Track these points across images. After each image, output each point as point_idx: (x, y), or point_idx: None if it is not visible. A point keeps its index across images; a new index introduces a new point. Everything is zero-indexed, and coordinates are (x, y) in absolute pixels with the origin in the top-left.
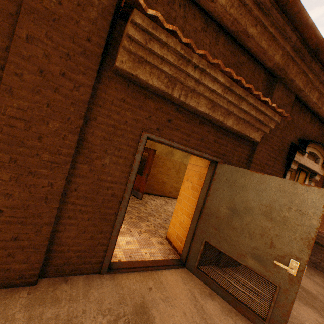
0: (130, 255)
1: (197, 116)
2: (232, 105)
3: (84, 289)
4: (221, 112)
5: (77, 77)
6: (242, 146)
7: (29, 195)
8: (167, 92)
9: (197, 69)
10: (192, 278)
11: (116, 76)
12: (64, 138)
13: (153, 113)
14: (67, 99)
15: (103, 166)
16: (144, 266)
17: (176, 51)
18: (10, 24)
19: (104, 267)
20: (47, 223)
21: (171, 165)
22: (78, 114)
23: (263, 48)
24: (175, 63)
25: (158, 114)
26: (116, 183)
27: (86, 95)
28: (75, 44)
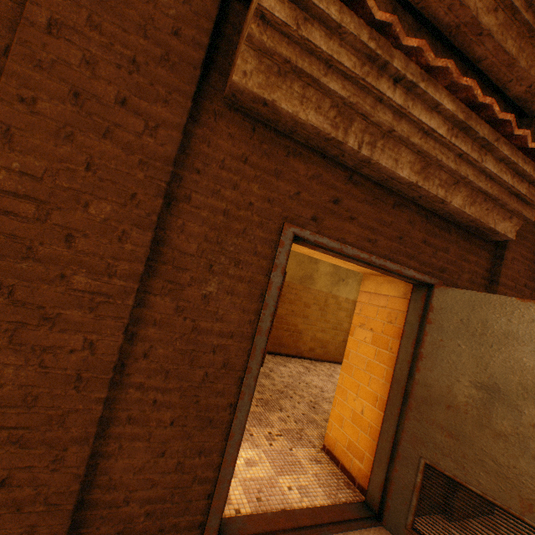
0: (259, 495)
1: (387, 192)
2: (463, 163)
3: None
4: (440, 180)
5: (152, 107)
6: (476, 250)
7: (38, 371)
8: (335, 139)
9: (398, 86)
10: None
11: (229, 110)
12: (122, 238)
13: (303, 185)
14: (130, 153)
15: (204, 299)
16: (293, 525)
17: (358, 45)
18: (17, 3)
19: None
20: (79, 439)
21: (311, 300)
22: (153, 185)
23: (509, 55)
24: (356, 71)
25: (313, 188)
26: (232, 337)
27: (170, 146)
28: (149, 41)
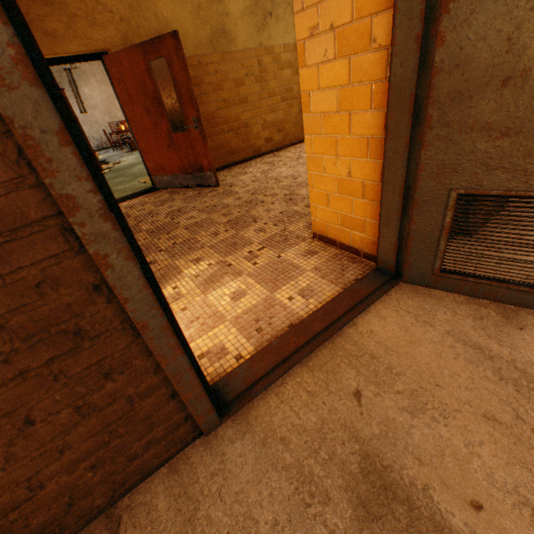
0: (258, 326)
1: None
2: None
3: (179, 524)
4: None
5: None
6: None
7: None
8: None
9: None
10: (435, 299)
11: None
12: None
13: None
14: None
15: None
16: (307, 339)
17: None
18: None
19: (203, 420)
20: None
21: (239, 72)
22: None
23: None
24: None
25: None
26: None
27: None
28: None
